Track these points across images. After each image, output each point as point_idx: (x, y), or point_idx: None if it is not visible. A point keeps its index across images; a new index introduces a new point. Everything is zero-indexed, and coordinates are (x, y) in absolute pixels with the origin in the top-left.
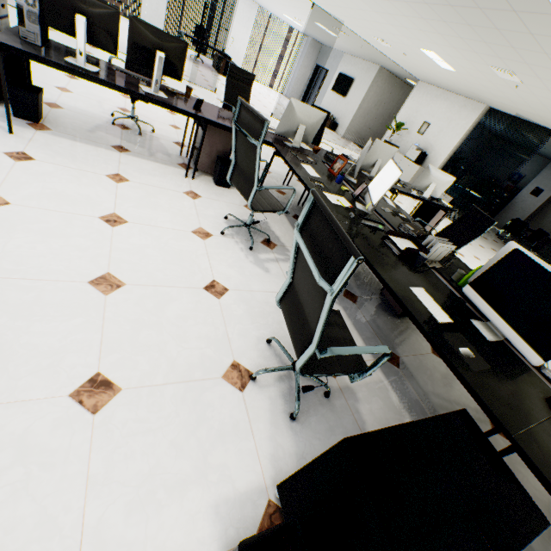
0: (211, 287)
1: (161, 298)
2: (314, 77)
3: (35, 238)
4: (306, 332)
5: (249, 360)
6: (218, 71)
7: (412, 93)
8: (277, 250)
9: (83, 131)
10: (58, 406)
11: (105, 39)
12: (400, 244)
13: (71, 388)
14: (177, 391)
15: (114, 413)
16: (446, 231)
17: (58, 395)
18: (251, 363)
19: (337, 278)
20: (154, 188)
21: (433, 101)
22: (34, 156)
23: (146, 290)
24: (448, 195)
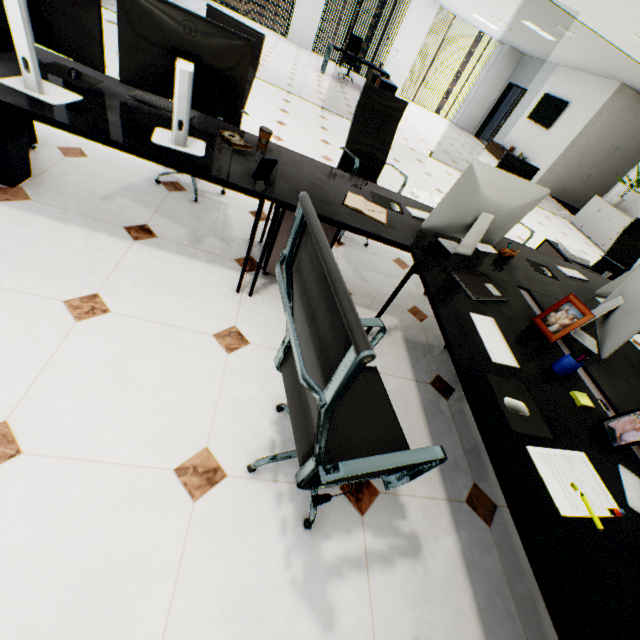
0: None
1: None
2: (503, 99)
3: None
4: None
5: None
6: None
7: None
8: (375, 516)
9: (92, 198)
10: None
11: (74, 35)
12: None
13: None
14: None
15: None
16: None
17: None
18: None
19: None
20: (154, 326)
21: None
22: None
23: None
24: None
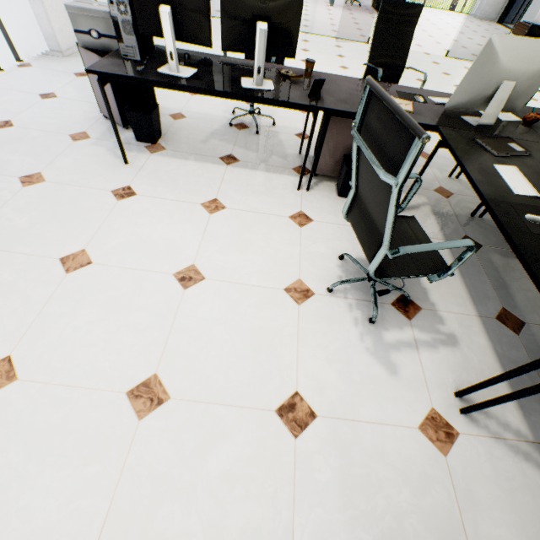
0: (288, 409)
1: (208, 429)
2: None
3: (97, 314)
4: None
5: None
6: (377, 11)
7: None
8: (419, 321)
9: (196, 143)
10: None
11: (195, 28)
12: None
13: None
14: None
15: None
16: None
17: None
18: None
19: None
20: (252, 214)
21: None
22: (137, 189)
23: (193, 411)
24: None
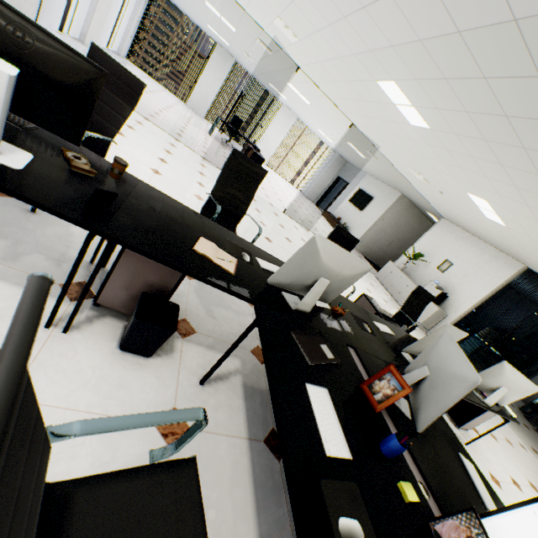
0: None
1: None
2: (334, 185)
3: None
4: None
5: None
6: None
7: (434, 227)
8: None
9: None
10: None
11: None
12: None
13: None
14: None
15: None
16: None
17: None
18: None
19: None
20: None
21: (458, 241)
22: None
23: None
24: None
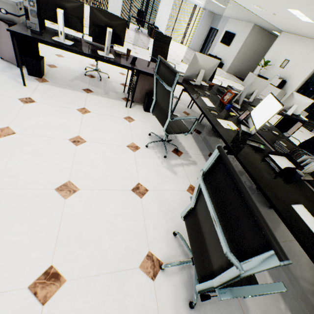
0: (136, 189)
1: (102, 199)
2: (209, 35)
3: (26, 157)
4: (207, 262)
5: (160, 250)
6: (150, 36)
7: (277, 40)
8: (183, 157)
9: (67, 81)
10: (19, 298)
11: (75, 23)
12: (279, 161)
13: (31, 280)
14: (106, 281)
15: (58, 303)
16: (308, 142)
17: (20, 287)
18: (161, 253)
19: (249, 261)
20: (105, 116)
21: (292, 44)
22: (35, 99)
23: (92, 193)
24: (304, 111)
